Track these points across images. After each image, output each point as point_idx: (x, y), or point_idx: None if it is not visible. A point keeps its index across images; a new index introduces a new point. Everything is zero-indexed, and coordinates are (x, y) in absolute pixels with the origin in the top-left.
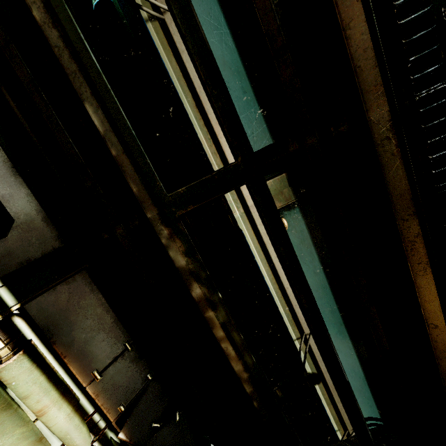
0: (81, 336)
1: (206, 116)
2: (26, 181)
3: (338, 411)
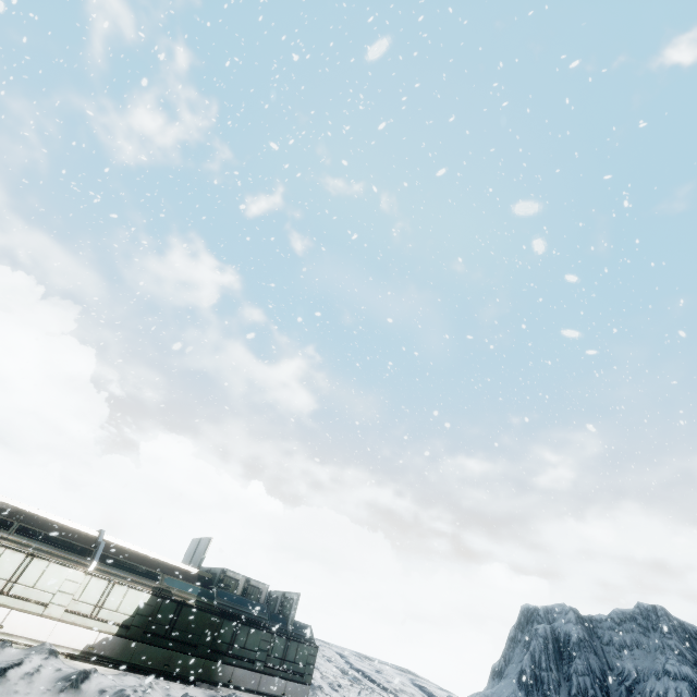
0: None
1: None
2: None
3: None
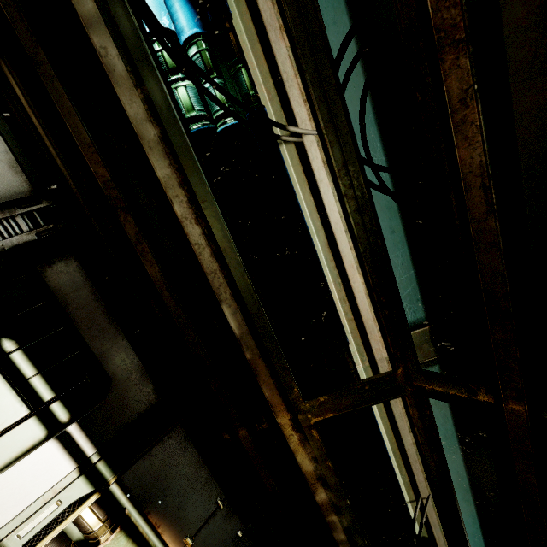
0: (174, 500)
1: (339, 256)
2: (123, 330)
3: None
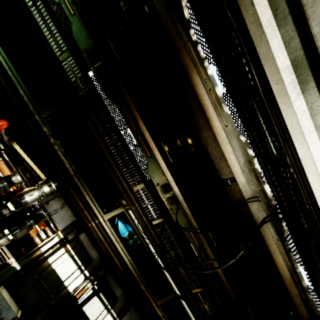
0: None
1: None
2: (119, 284)
3: None
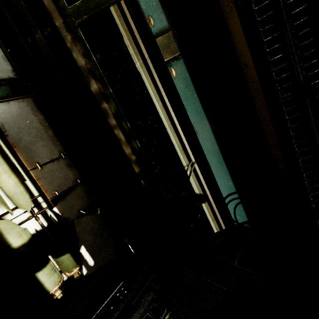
0: (27, 138)
1: None
2: None
3: (220, 226)
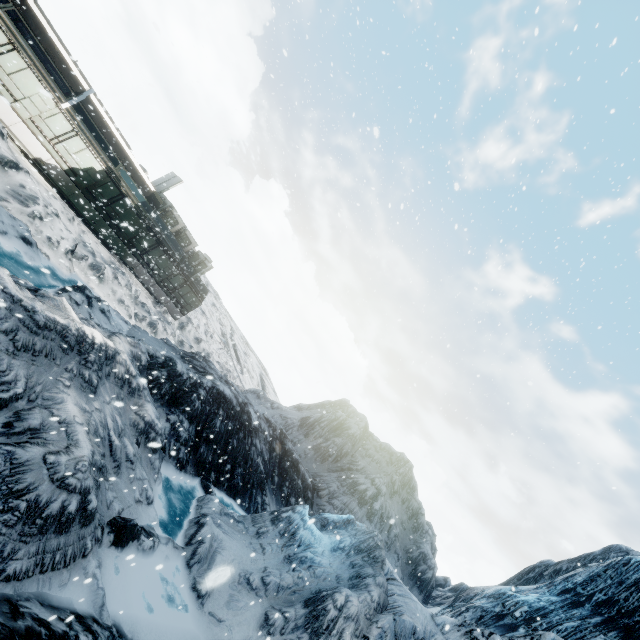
0: None
1: None
2: None
3: None
